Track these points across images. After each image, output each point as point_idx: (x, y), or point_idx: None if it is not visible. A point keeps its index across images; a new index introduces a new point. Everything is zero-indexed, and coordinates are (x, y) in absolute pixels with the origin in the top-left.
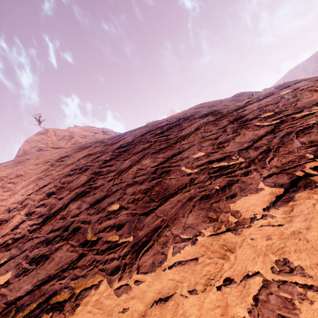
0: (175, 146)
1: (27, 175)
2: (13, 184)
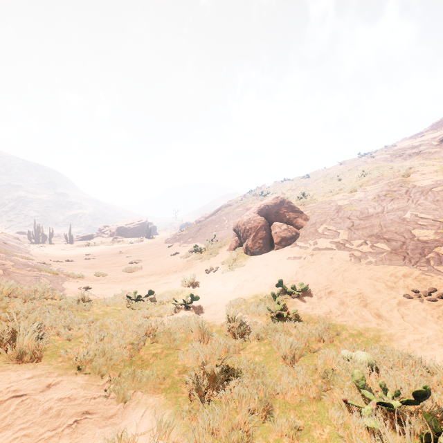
0: None
1: None
2: None
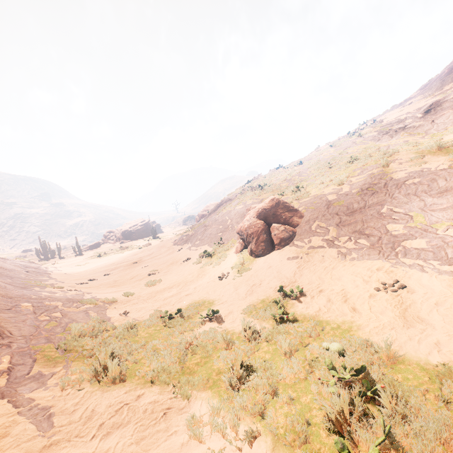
0: None
1: None
2: None
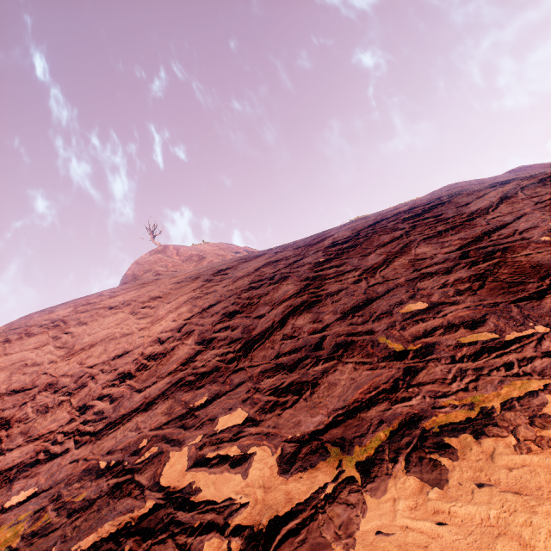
0: (475, 223)
1: (169, 296)
2: (149, 308)
